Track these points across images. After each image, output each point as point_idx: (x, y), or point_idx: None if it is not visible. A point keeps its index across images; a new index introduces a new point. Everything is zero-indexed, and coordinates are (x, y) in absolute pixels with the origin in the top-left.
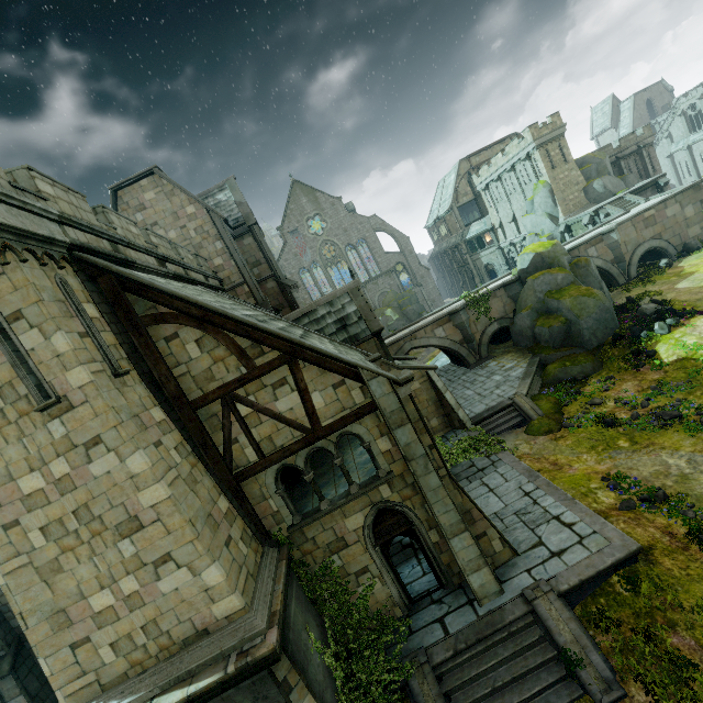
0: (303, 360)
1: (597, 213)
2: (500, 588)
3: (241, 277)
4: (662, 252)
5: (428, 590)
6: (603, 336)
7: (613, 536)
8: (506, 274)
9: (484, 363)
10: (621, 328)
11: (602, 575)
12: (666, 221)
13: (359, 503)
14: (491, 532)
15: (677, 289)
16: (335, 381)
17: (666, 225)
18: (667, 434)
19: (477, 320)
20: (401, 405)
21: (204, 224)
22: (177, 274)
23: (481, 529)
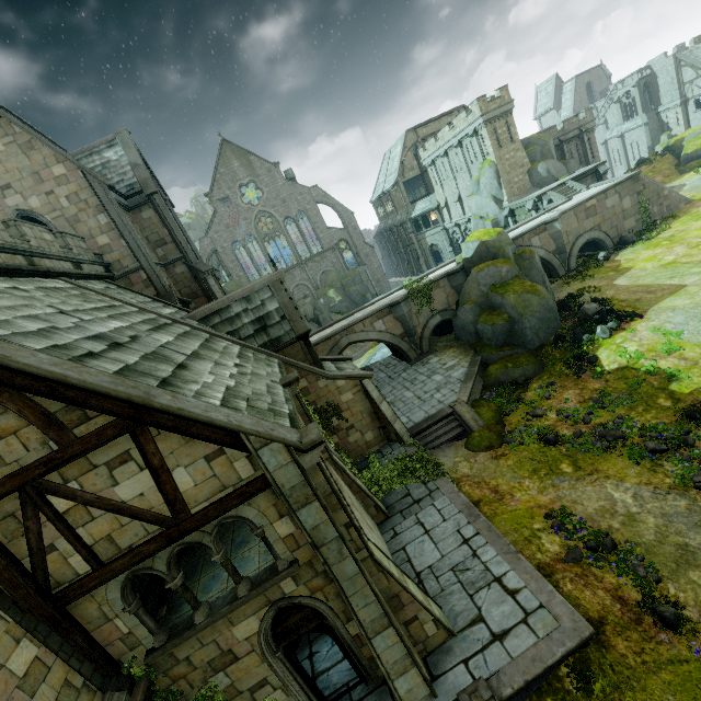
0: (155, 426)
1: (540, 199)
2: (432, 691)
3: (135, 261)
4: (600, 243)
5: (348, 684)
6: (545, 336)
7: (562, 613)
8: (450, 261)
9: (426, 358)
10: (563, 328)
11: (550, 669)
12: (605, 212)
13: (252, 605)
14: (423, 614)
15: (615, 286)
16: (209, 451)
17: (605, 216)
18: (611, 459)
19: (419, 312)
20: (305, 479)
21: (80, 191)
22: (6, 266)
23: (411, 614)
